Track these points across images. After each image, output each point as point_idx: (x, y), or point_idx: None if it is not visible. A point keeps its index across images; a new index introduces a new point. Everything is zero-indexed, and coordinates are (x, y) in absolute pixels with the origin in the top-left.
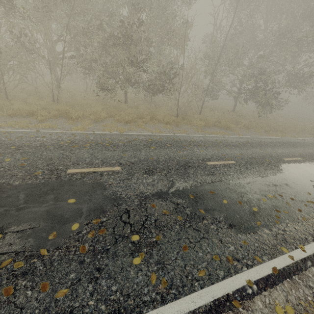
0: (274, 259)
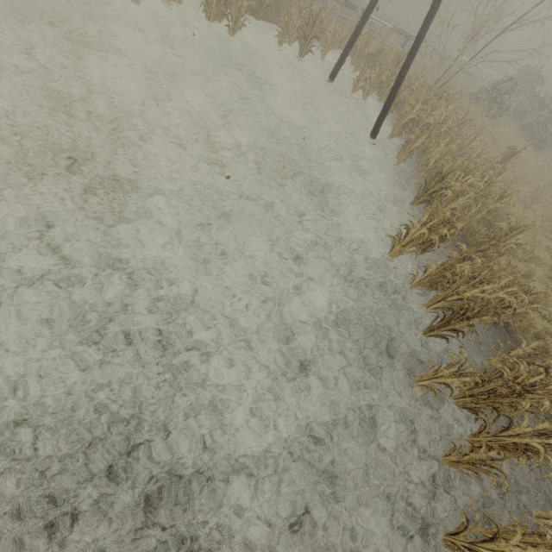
0: None
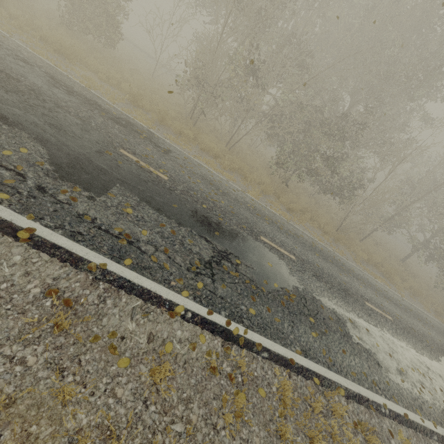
0: (407, 410)
